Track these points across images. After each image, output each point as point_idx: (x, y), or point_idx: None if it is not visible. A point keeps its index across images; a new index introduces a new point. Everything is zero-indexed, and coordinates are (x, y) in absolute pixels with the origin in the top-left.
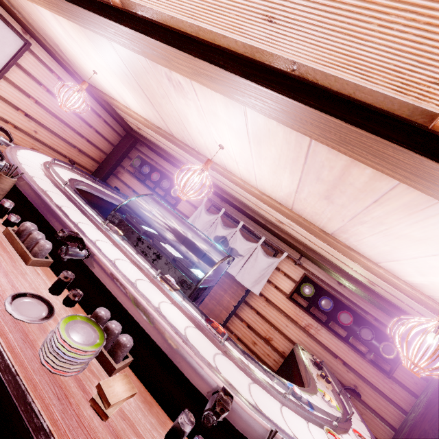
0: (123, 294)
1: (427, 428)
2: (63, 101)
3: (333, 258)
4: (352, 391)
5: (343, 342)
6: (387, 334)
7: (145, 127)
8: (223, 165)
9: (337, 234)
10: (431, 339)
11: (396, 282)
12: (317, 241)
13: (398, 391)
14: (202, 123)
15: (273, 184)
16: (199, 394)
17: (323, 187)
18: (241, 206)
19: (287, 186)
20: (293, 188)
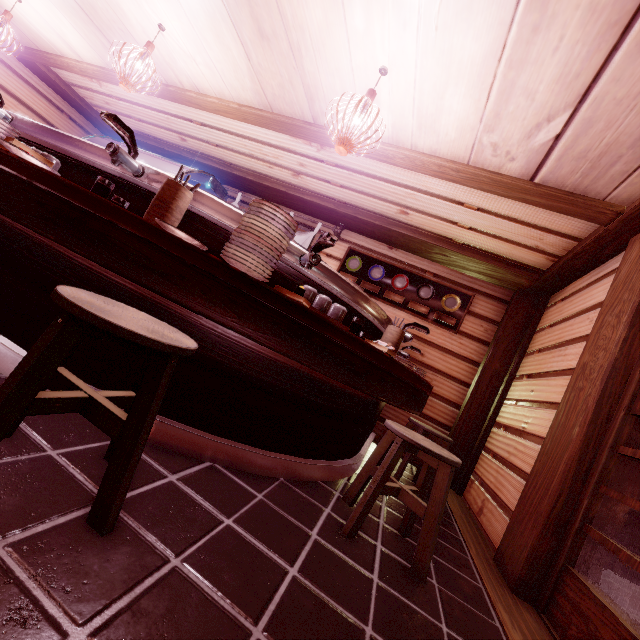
0: (49, 135)
1: (498, 367)
2: (3, 85)
3: (360, 196)
4: (411, 348)
5: (402, 310)
6: (449, 287)
7: (116, 101)
8: (194, 87)
9: (314, 112)
10: (356, 117)
11: (382, 148)
12: (330, 170)
13: (468, 344)
14: (134, 4)
15: (232, 67)
16: (126, 182)
17: (247, 14)
18: (257, 179)
19: (238, 54)
20: (243, 54)
